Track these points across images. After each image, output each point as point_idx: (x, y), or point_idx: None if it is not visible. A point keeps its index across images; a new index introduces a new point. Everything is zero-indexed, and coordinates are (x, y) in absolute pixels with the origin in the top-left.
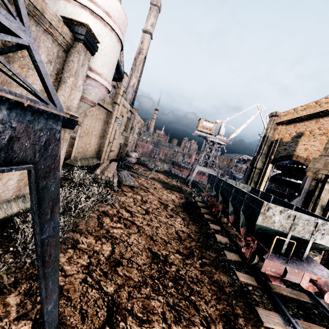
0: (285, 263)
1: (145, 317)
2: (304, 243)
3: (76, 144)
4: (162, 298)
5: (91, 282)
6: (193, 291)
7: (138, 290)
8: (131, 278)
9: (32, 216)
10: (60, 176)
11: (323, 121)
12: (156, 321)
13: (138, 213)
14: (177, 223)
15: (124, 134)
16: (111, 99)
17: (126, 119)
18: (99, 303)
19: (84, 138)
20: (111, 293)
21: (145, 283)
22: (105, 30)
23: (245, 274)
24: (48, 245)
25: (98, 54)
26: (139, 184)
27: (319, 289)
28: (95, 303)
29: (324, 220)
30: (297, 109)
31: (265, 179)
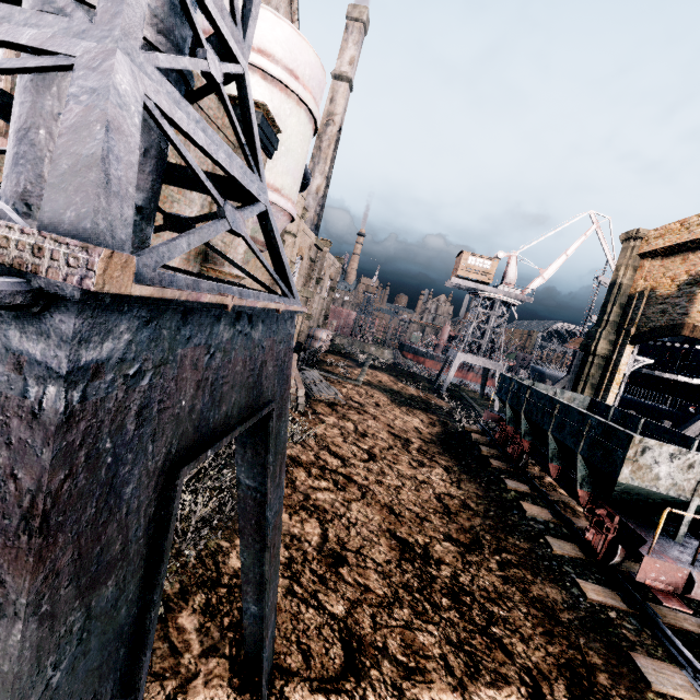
0: (687, 565)
1: (412, 663)
2: None
3: None
4: (435, 628)
5: (302, 594)
6: (493, 617)
7: (387, 611)
8: (369, 588)
9: (238, 478)
10: None
11: None
12: (434, 670)
13: (355, 459)
14: (435, 479)
15: (304, 295)
16: None
17: (308, 262)
18: (326, 633)
19: None
20: (341, 615)
21: (398, 599)
22: (288, 105)
23: (597, 585)
24: (274, 528)
25: (276, 152)
26: (343, 397)
27: None
28: (319, 633)
29: None
30: (690, 221)
31: (618, 379)
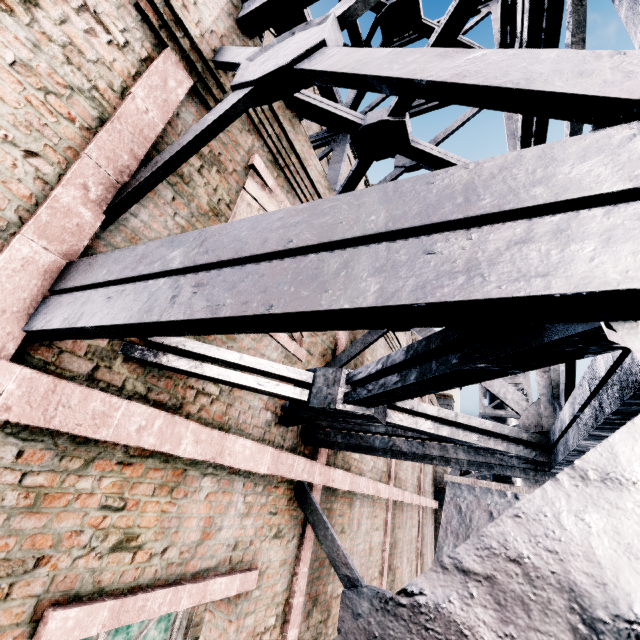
0: None
1: None
2: None
3: None
4: None
5: None
6: None
7: None
8: None
9: None
10: None
11: None
12: None
13: None
14: None
15: None
16: None
17: None
18: None
19: None
20: None
21: None
22: None
23: None
24: None
25: None
26: None
27: None
28: None
29: None
30: None
31: None
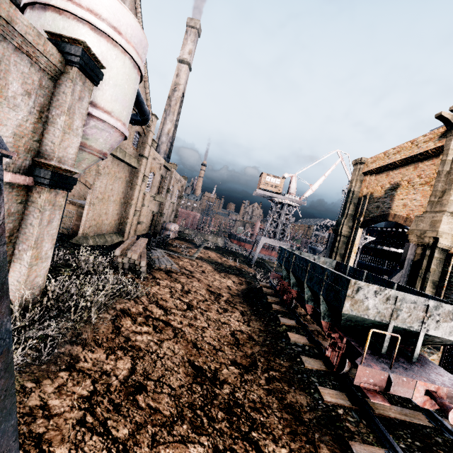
0: (387, 369)
1: None
2: (413, 337)
3: (85, 214)
4: (206, 439)
5: (91, 423)
6: (255, 423)
7: (168, 429)
8: (159, 410)
9: None
10: (58, 261)
11: (423, 166)
12: None
13: (176, 309)
14: (233, 320)
15: (157, 199)
16: (135, 151)
17: (160, 177)
18: None
19: (97, 205)
20: (123, 438)
21: (181, 417)
22: (114, 52)
23: (332, 389)
24: None
25: (105, 84)
26: (179, 267)
27: (440, 404)
28: None
29: (437, 301)
30: (389, 152)
31: (355, 250)
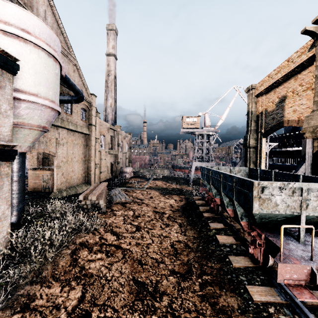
0: (309, 262)
1: None
2: None
3: (55, 175)
4: None
5: None
6: None
7: None
8: None
9: None
10: (33, 214)
11: (301, 76)
12: None
13: (127, 233)
14: (172, 233)
15: (111, 153)
16: (84, 122)
17: (109, 137)
18: None
19: (64, 167)
20: None
21: None
22: (27, 48)
23: (261, 286)
24: None
25: (26, 74)
26: (132, 198)
27: None
28: None
29: None
30: (271, 74)
31: (263, 156)
